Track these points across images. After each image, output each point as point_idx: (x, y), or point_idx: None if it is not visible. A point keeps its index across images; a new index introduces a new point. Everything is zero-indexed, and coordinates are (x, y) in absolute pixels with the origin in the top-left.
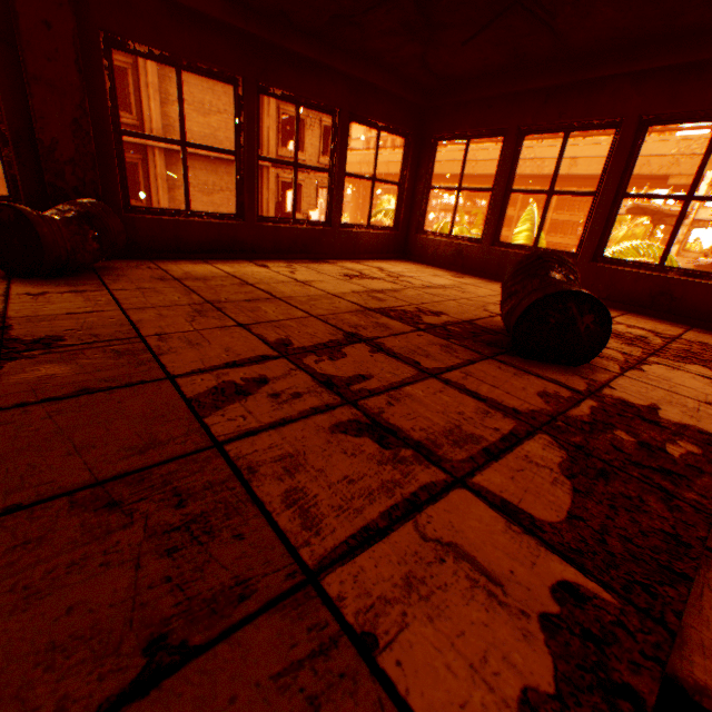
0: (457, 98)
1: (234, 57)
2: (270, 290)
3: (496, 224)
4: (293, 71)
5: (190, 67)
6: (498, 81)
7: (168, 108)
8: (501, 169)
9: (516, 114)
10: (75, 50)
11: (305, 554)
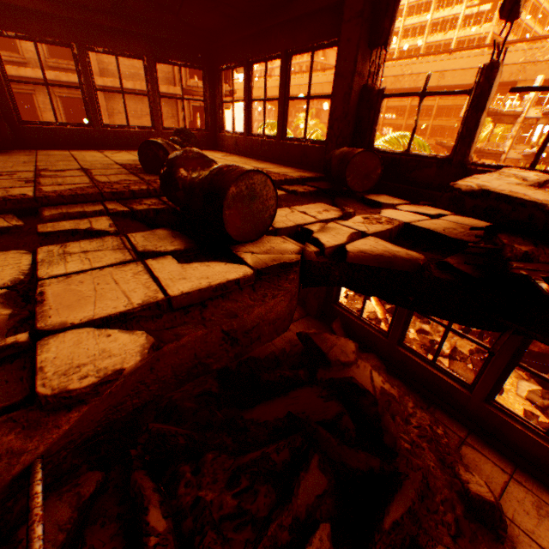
0: (221, 43)
1: (66, 33)
2: (80, 159)
3: (248, 122)
4: (107, 37)
5: (42, 41)
6: (233, 32)
7: (102, 56)
8: (244, 87)
9: (245, 51)
10: None
11: None
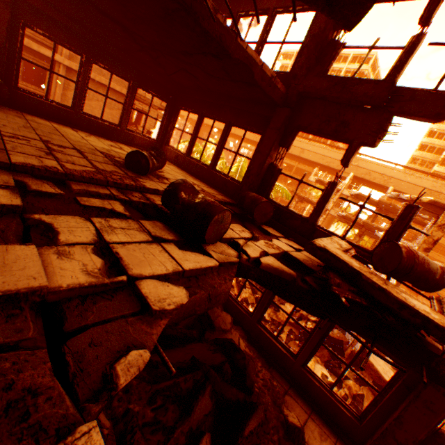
0: (187, 95)
1: (83, 47)
2: (65, 135)
3: (191, 148)
4: (111, 60)
5: (61, 44)
6: (198, 94)
7: None
8: (195, 127)
9: (202, 108)
10: (8, 24)
11: (9, 150)
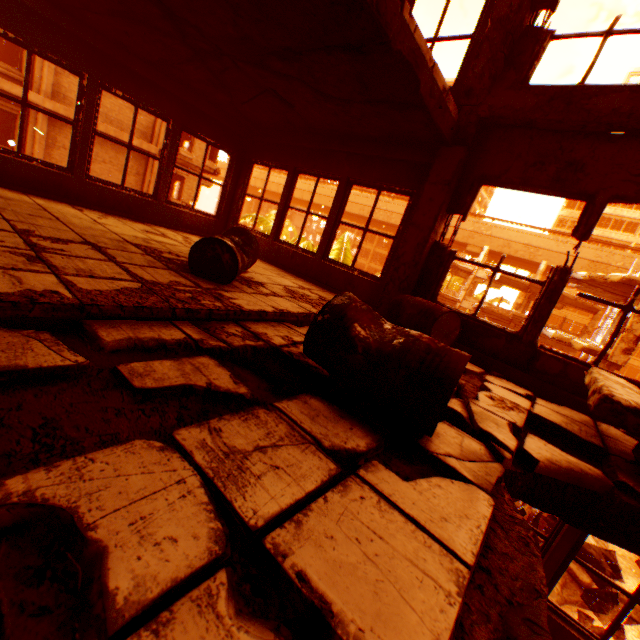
0: (265, 139)
1: (83, 59)
2: (61, 217)
3: (279, 227)
4: (135, 83)
5: (42, 54)
6: (286, 136)
7: (63, 78)
8: (284, 191)
9: (295, 159)
10: None
11: None
